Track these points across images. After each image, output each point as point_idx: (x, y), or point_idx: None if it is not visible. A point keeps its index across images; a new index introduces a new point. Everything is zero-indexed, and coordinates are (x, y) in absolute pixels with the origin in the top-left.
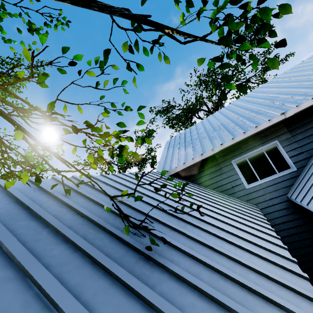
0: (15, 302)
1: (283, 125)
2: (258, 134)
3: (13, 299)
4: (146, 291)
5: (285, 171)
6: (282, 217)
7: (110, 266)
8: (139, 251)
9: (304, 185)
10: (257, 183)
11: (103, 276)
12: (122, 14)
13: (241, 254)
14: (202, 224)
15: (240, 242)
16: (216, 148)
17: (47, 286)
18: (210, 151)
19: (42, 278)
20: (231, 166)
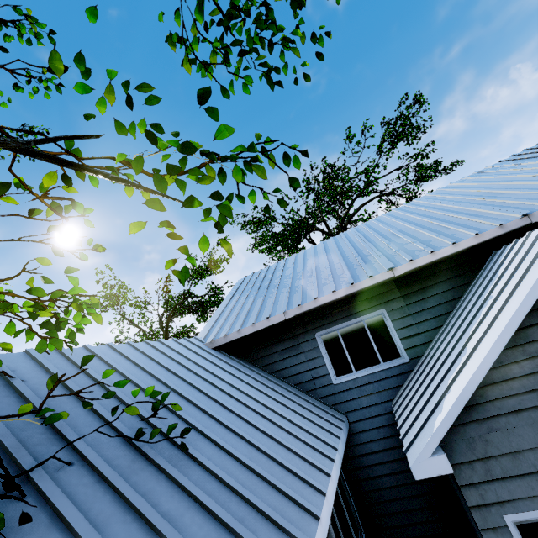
0: None
1: (395, 286)
2: (358, 294)
3: None
4: None
5: (393, 361)
6: (383, 441)
7: None
8: None
9: (409, 390)
10: (351, 376)
11: None
12: (5, 147)
13: (208, 533)
14: (183, 464)
15: (230, 506)
16: (290, 310)
17: None
18: (280, 315)
19: None
20: (314, 342)
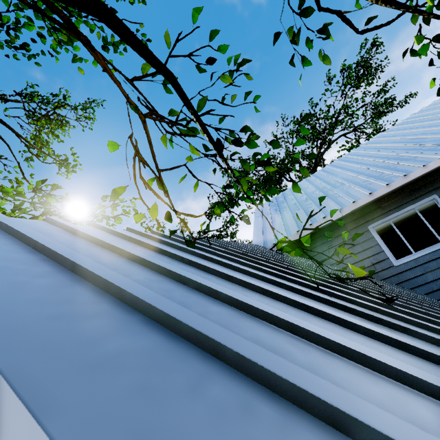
0: (280, 341)
1: None
2: (405, 187)
3: (273, 337)
4: (432, 350)
5: None
6: None
7: (347, 319)
8: (352, 311)
9: None
10: (411, 257)
11: (346, 330)
12: None
13: None
14: None
15: None
16: (346, 208)
17: (304, 326)
18: (336, 213)
19: (285, 317)
20: (367, 233)
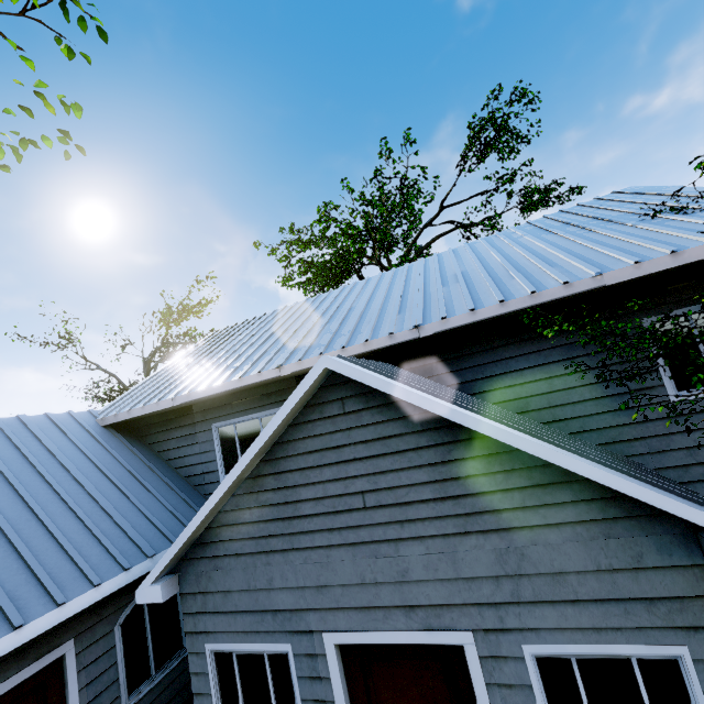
0: None
1: (295, 384)
2: (260, 387)
3: None
4: None
5: None
6: None
7: None
8: None
9: None
10: None
11: None
12: None
13: None
14: None
15: None
16: (179, 397)
17: None
18: (169, 400)
19: None
20: (210, 433)
